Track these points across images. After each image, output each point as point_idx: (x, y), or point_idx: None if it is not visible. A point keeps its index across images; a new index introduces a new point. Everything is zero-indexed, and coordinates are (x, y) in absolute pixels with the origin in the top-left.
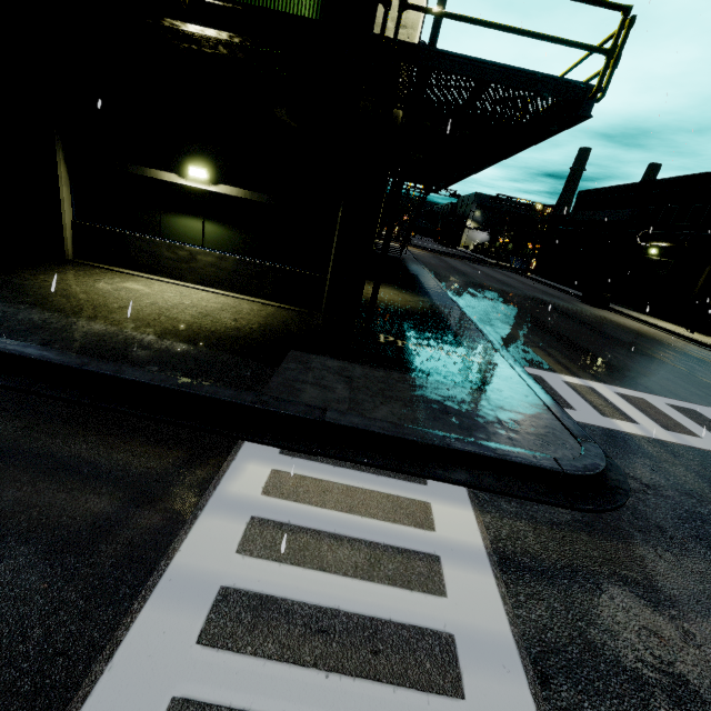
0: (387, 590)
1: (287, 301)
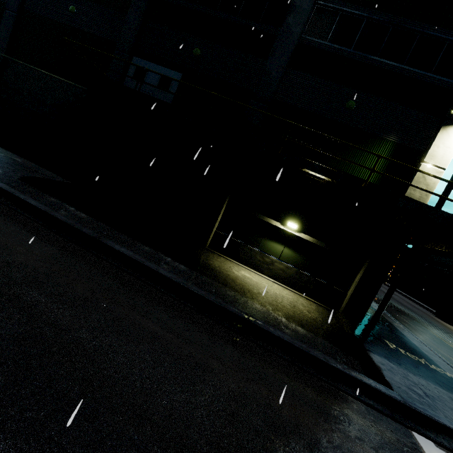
0: None
1: (318, 299)
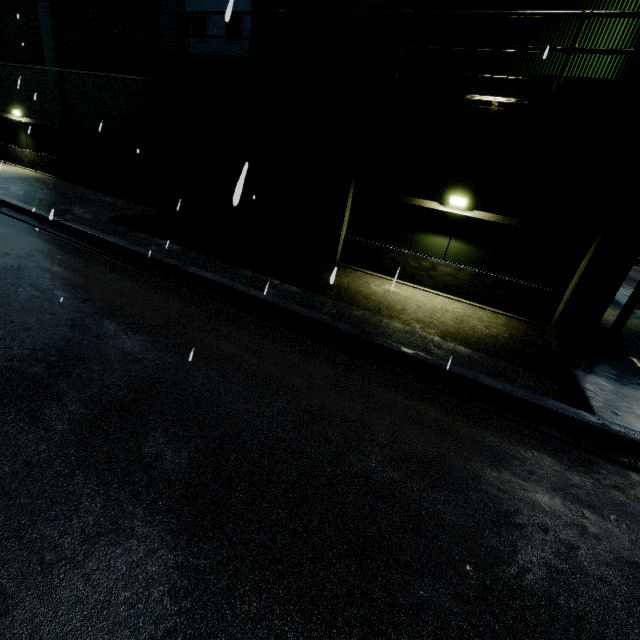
0: None
1: (513, 311)
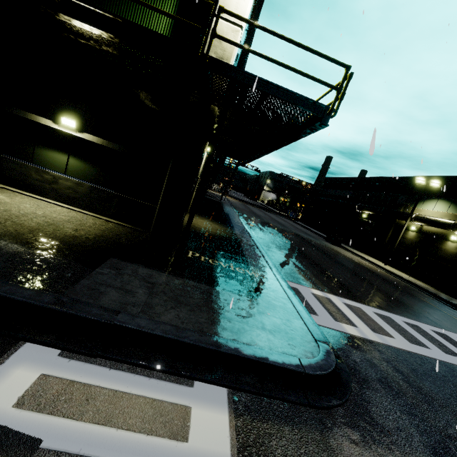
0: None
1: (125, 220)
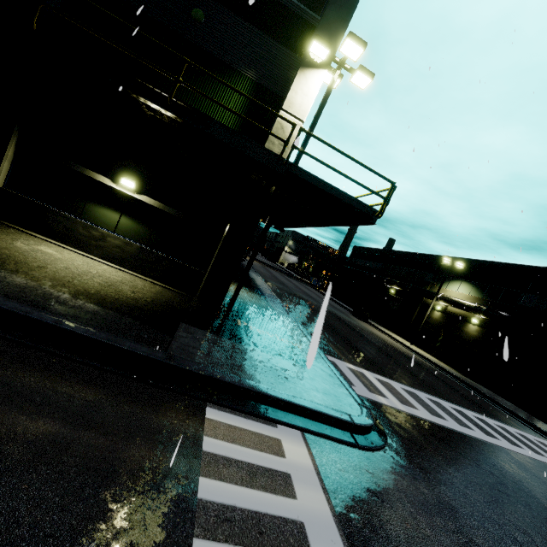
0: (262, 494)
1: (171, 284)
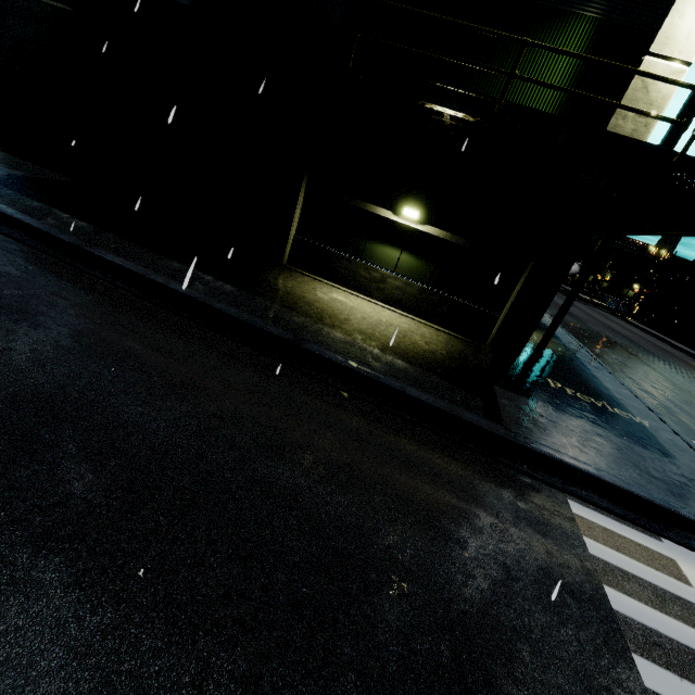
0: (684, 627)
1: (455, 329)
